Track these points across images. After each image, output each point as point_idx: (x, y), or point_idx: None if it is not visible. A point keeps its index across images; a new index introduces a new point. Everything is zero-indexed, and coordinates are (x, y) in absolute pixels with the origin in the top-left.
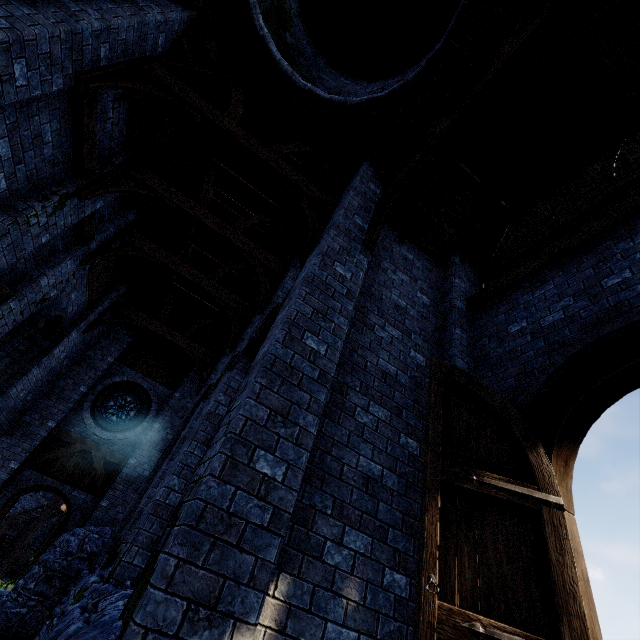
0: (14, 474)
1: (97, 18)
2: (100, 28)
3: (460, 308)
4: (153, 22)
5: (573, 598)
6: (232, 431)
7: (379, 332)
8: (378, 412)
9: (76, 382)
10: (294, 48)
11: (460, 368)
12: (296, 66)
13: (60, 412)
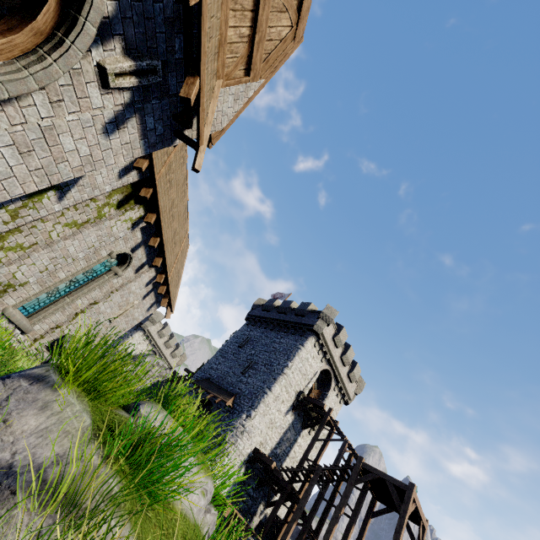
0: None
1: None
2: None
3: None
4: None
5: None
6: None
7: None
8: None
9: None
10: None
11: None
12: None
13: None
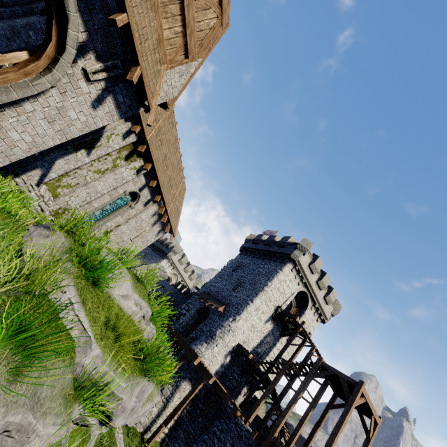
0: None
1: None
2: None
3: None
4: None
5: None
6: None
7: None
8: None
9: None
10: None
11: None
12: None
13: None
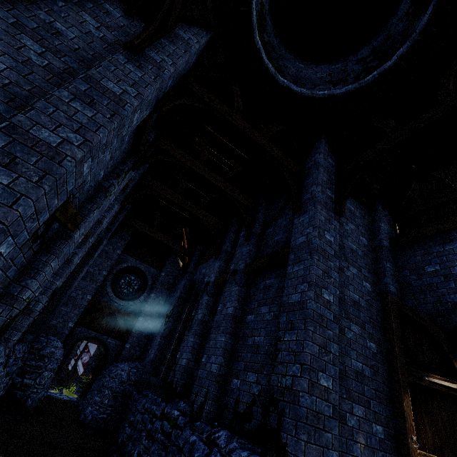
0: (72, 330)
1: (171, 64)
2: (172, 71)
3: (387, 246)
4: (194, 51)
5: None
6: (306, 364)
7: (346, 272)
8: (355, 329)
9: (100, 268)
10: (268, 44)
11: (393, 292)
12: (271, 61)
13: (93, 289)
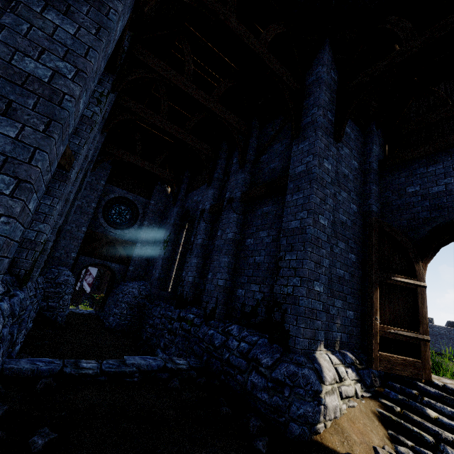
0: (76, 259)
1: None
2: None
3: (375, 169)
4: None
5: (425, 318)
6: (305, 277)
7: (338, 197)
8: (341, 245)
9: (87, 201)
10: None
11: (375, 212)
12: None
13: (86, 221)
